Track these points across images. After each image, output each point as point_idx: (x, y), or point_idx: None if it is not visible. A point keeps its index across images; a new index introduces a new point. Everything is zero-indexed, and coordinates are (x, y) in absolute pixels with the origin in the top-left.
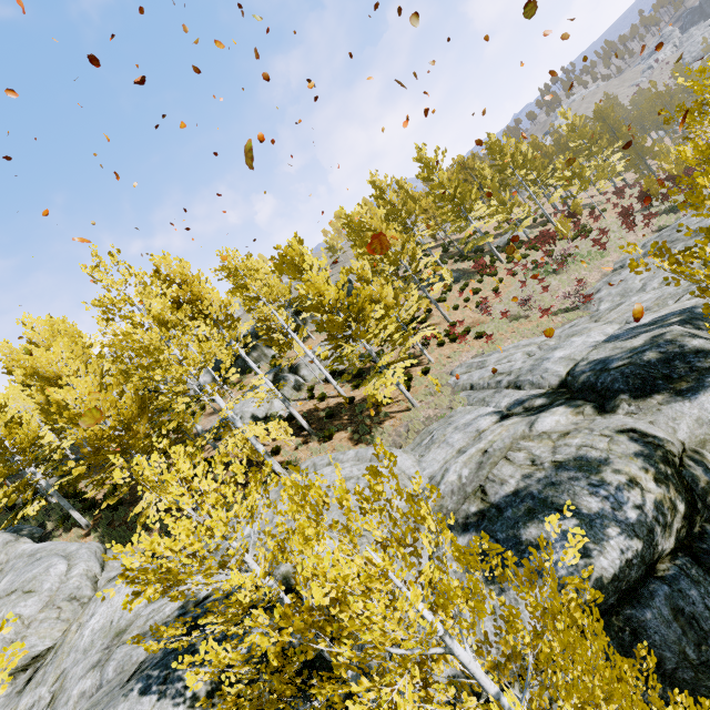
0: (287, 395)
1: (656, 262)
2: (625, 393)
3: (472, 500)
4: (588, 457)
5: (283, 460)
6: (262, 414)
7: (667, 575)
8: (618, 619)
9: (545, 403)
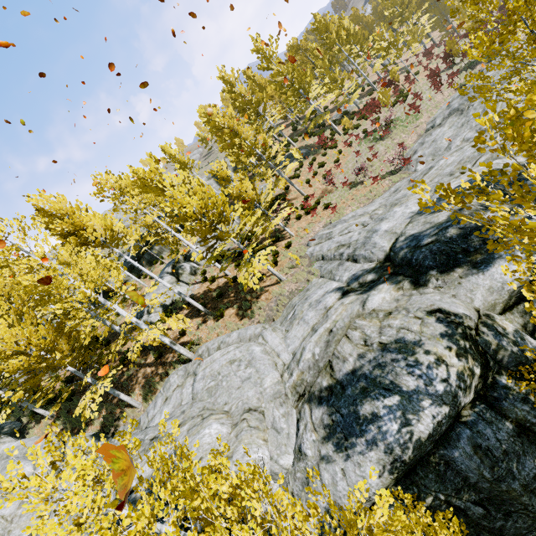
0: (187, 280)
1: (458, 120)
2: (433, 269)
3: (323, 375)
4: (405, 340)
5: (189, 340)
6: (168, 301)
7: (469, 420)
8: (435, 457)
9: (374, 278)
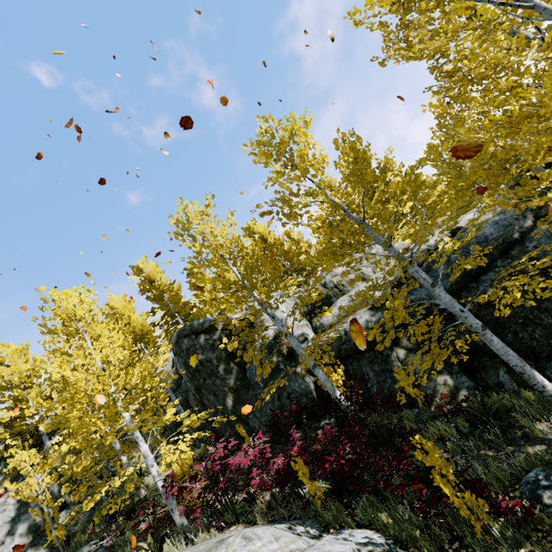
0: None
1: None
2: None
3: None
4: None
5: None
6: None
7: None
8: None
9: None
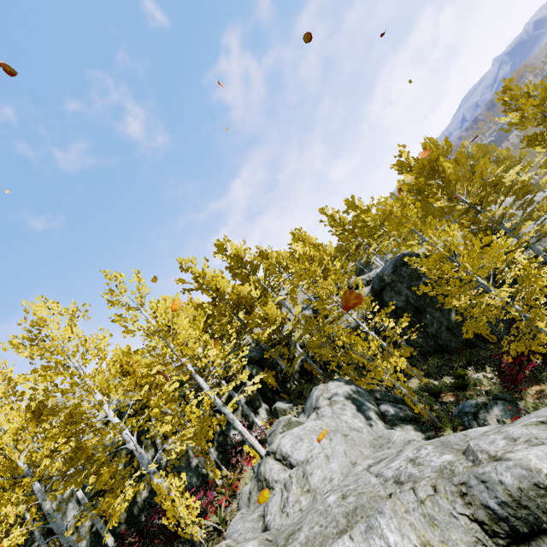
0: None
1: None
2: None
3: None
4: None
5: None
6: None
7: None
8: None
9: None
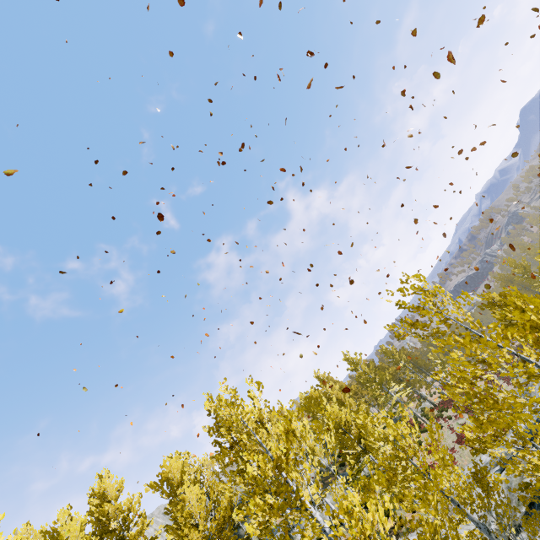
0: None
1: None
2: None
3: (519, 507)
4: None
5: None
6: None
7: None
8: None
9: None
